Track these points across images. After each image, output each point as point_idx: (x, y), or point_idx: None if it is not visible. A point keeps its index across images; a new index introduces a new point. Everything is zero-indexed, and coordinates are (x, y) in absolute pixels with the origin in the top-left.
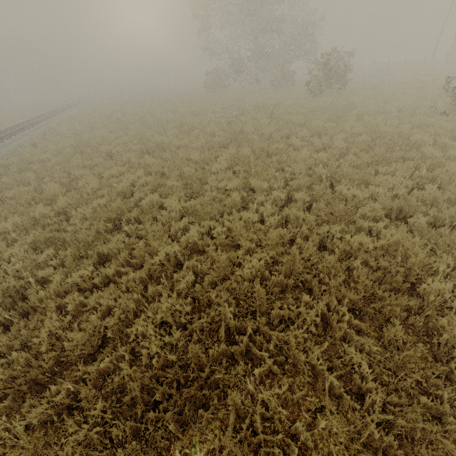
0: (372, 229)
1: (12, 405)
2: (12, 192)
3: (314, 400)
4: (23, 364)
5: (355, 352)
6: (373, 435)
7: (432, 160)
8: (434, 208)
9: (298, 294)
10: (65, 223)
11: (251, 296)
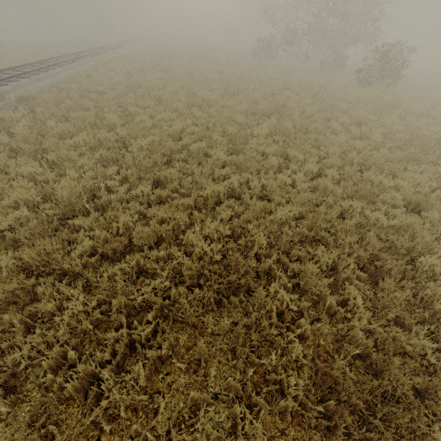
0: (388, 214)
1: (94, 263)
2: (76, 113)
3: (314, 313)
4: (102, 240)
5: (354, 289)
6: (356, 335)
7: None
8: None
9: (314, 246)
10: (123, 149)
11: (280, 235)
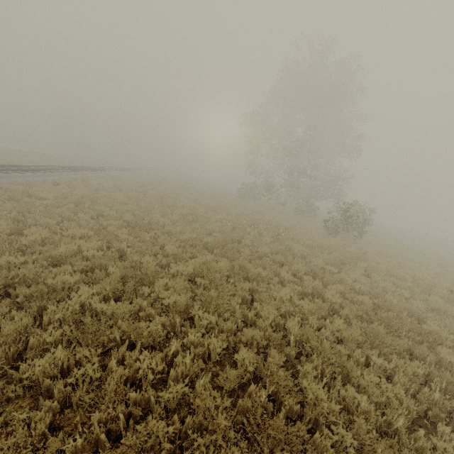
0: None
1: None
2: None
3: None
4: None
5: None
6: None
7: (451, 378)
8: None
9: None
10: None
11: None
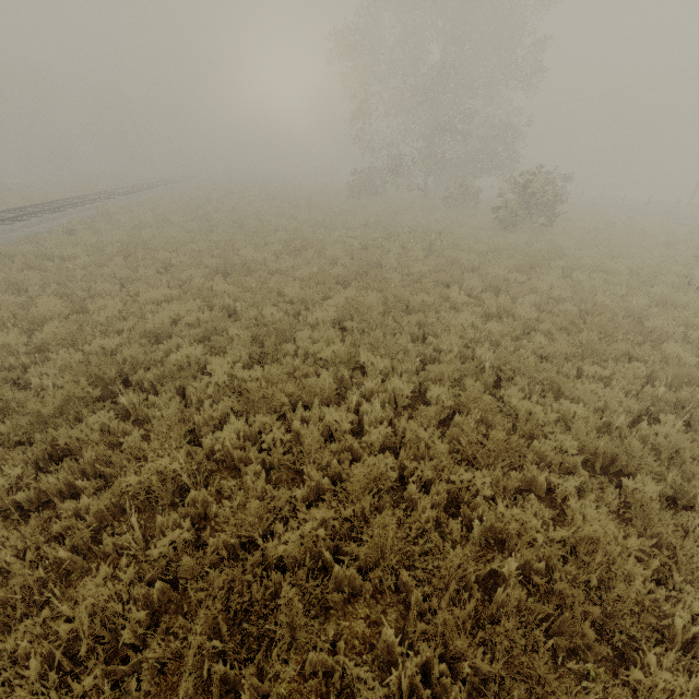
0: (555, 486)
1: None
2: None
3: None
4: None
5: None
6: None
7: (678, 370)
8: (675, 466)
9: (381, 614)
10: (35, 369)
11: (273, 613)
